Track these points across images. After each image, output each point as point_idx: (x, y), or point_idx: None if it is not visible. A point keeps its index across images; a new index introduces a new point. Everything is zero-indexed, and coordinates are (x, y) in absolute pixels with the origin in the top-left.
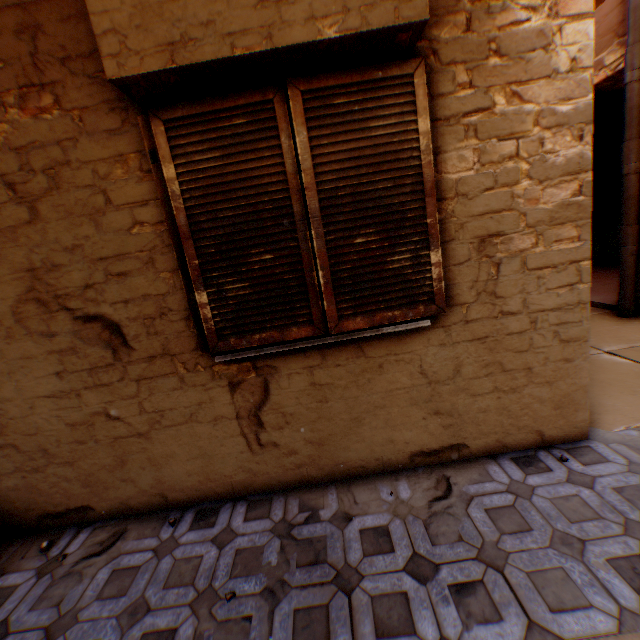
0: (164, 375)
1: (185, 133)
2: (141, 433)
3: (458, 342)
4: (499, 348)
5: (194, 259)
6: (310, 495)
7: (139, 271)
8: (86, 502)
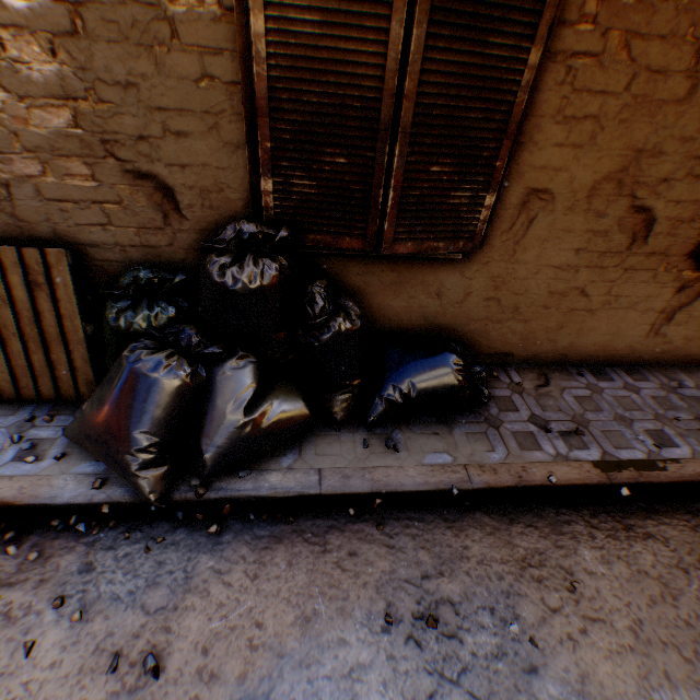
0: (645, 270)
1: None
2: (590, 309)
3: None
4: None
5: None
6: (663, 372)
7: None
8: (511, 350)
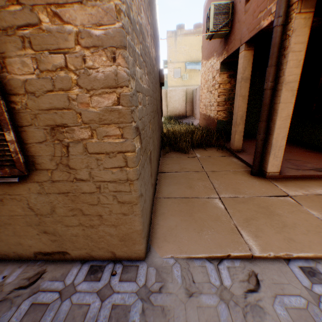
0: None
1: None
2: None
3: (50, 193)
4: (78, 200)
5: None
6: None
7: None
8: None
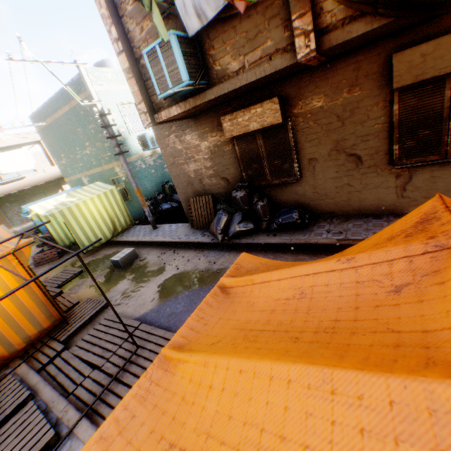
0: (371, 172)
1: (404, 94)
2: (358, 191)
3: None
4: None
5: (396, 135)
6: None
7: (372, 139)
8: (334, 211)
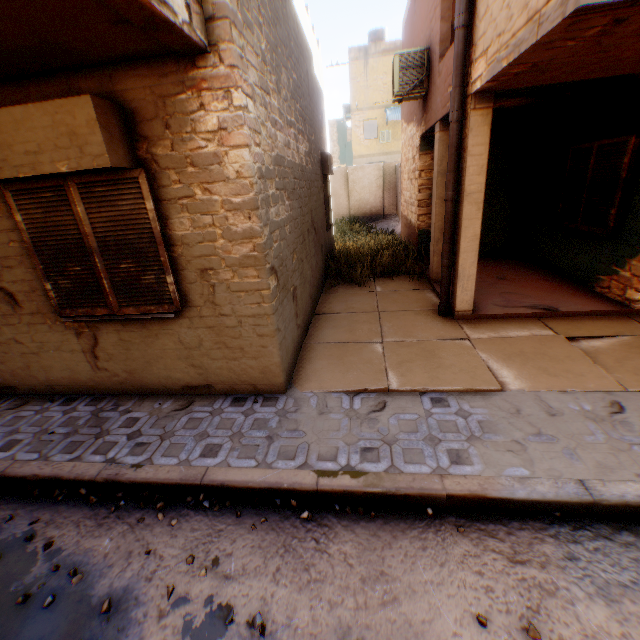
0: (42, 324)
1: (24, 198)
2: (36, 353)
3: (198, 328)
4: (223, 334)
5: (42, 265)
6: (125, 399)
7: (19, 266)
8: (16, 384)
